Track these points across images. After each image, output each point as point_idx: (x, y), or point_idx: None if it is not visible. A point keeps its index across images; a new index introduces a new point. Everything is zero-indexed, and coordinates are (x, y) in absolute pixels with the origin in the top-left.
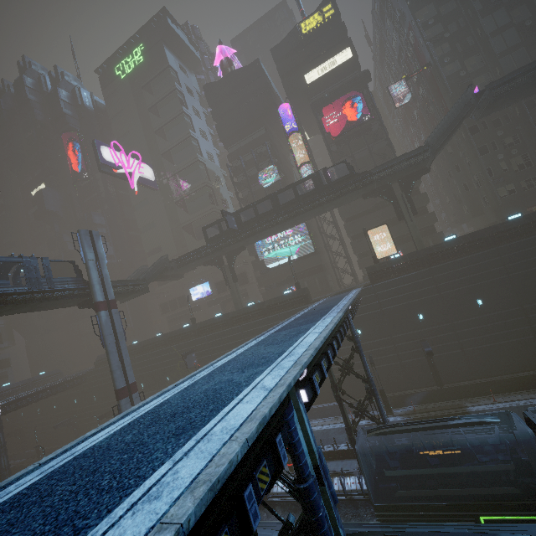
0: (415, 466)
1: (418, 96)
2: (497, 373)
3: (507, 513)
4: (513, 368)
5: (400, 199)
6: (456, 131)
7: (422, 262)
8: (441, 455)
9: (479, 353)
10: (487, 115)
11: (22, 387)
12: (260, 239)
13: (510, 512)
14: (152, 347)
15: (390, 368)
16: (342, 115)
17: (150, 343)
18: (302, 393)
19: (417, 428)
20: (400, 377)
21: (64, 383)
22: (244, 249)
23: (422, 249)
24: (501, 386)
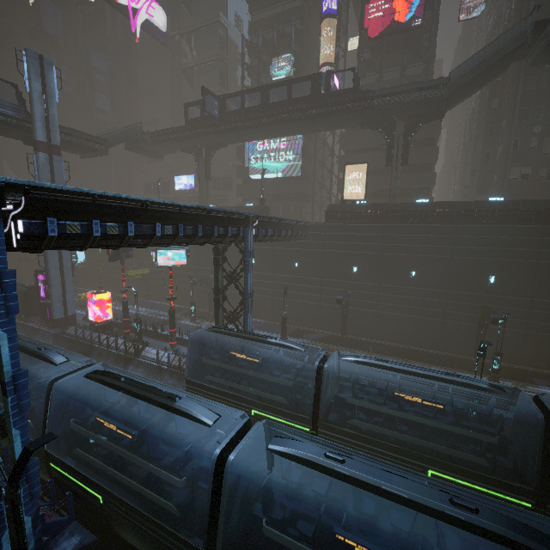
0: (227, 362)
1: (504, 18)
2: (396, 341)
3: (270, 414)
4: (411, 341)
5: (396, 140)
6: (500, 75)
7: (381, 216)
8: (258, 364)
9: (389, 319)
10: (545, 65)
11: None
12: (246, 141)
13: (273, 413)
14: None
15: (309, 306)
16: (391, 9)
17: None
18: (21, 223)
19: (243, 336)
20: (315, 316)
21: None
22: (225, 145)
23: (389, 203)
24: (388, 350)
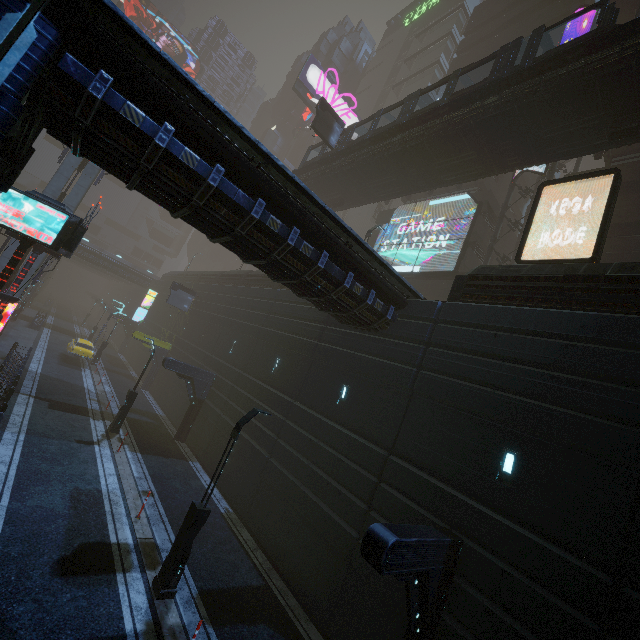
0: None
1: None
2: None
3: None
4: None
5: None
6: None
7: None
8: None
9: None
10: None
11: None
12: (373, 201)
13: None
14: (189, 278)
15: (327, 527)
16: None
17: (191, 274)
18: None
19: None
20: (331, 574)
21: (128, 271)
22: (340, 202)
23: None
24: None
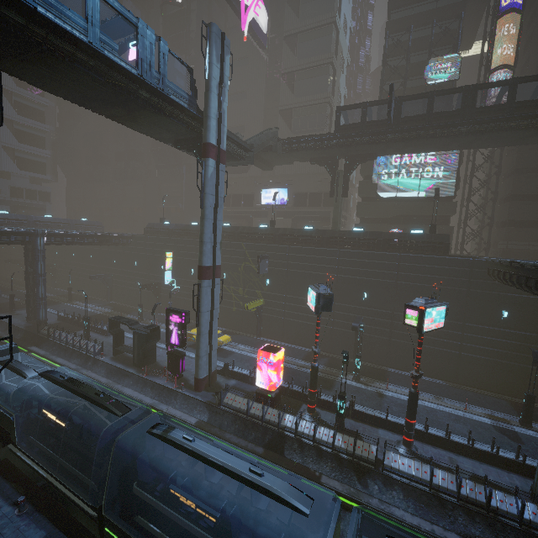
0: None
1: None
2: None
3: None
4: None
5: None
6: None
7: None
8: None
9: None
10: None
11: (63, 225)
12: (400, 153)
13: None
14: None
15: (525, 371)
16: None
17: None
18: None
19: None
20: (532, 385)
21: (110, 238)
22: (376, 158)
23: None
24: None
